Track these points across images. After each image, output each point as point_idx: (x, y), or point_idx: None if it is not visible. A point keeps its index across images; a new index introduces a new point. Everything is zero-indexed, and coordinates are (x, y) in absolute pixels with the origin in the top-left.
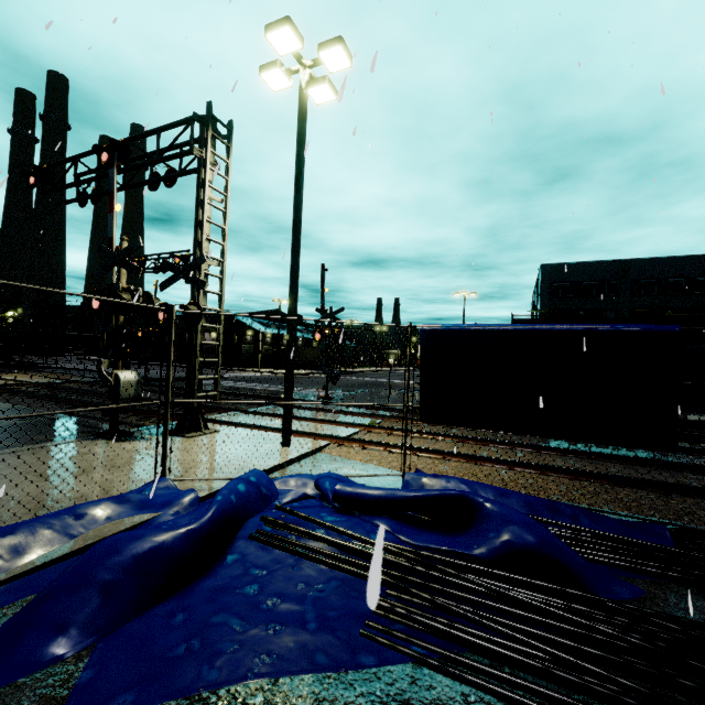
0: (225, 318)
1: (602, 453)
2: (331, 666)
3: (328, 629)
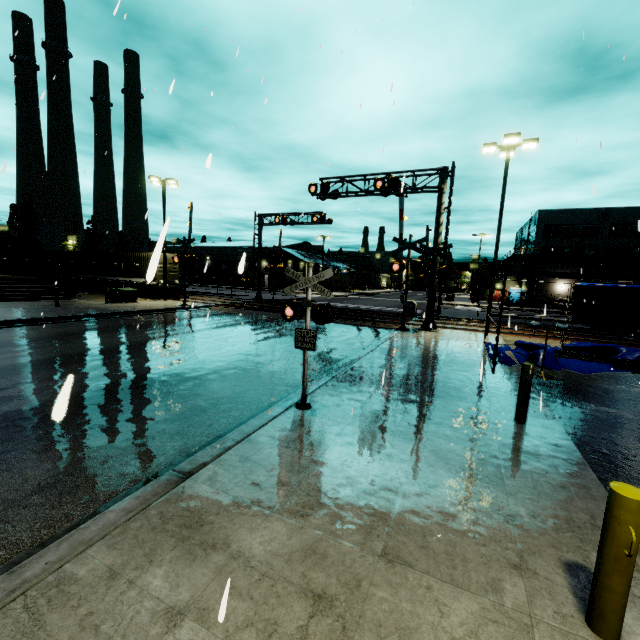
0: (275, 250)
1: (632, 339)
2: (619, 371)
3: (608, 368)
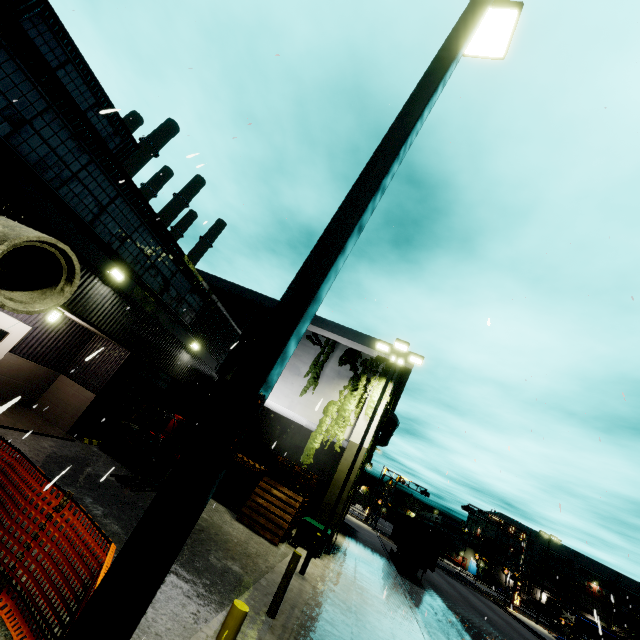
0: None
1: None
2: None
3: None
